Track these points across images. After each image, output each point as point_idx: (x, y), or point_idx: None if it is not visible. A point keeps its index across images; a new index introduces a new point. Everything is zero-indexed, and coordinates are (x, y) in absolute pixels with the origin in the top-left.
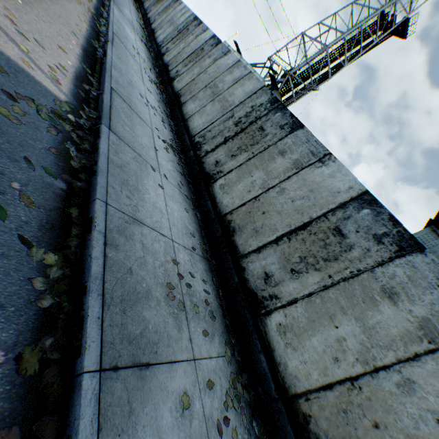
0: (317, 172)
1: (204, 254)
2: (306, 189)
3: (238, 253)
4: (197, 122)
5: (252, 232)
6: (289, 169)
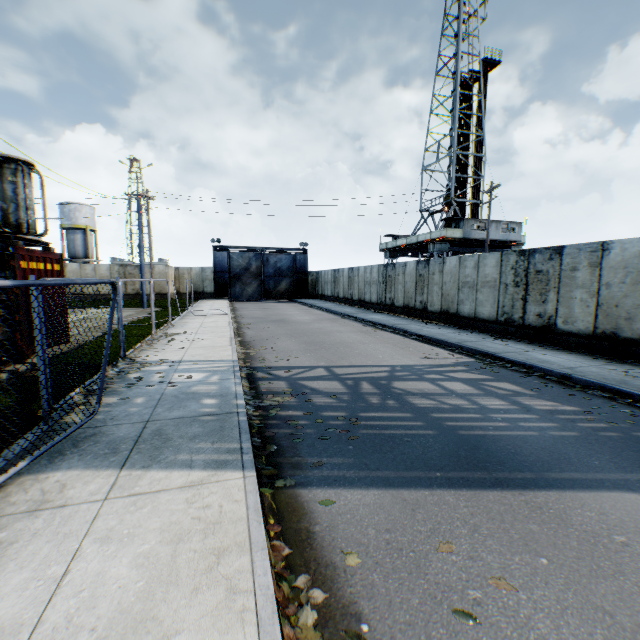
0: (611, 256)
1: (617, 362)
2: (619, 270)
3: (636, 340)
4: (485, 311)
5: (625, 322)
6: (591, 272)
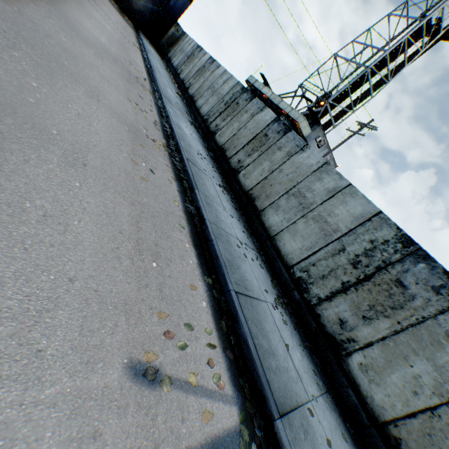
0: None
1: None
2: None
3: None
4: (291, 245)
5: None
6: None
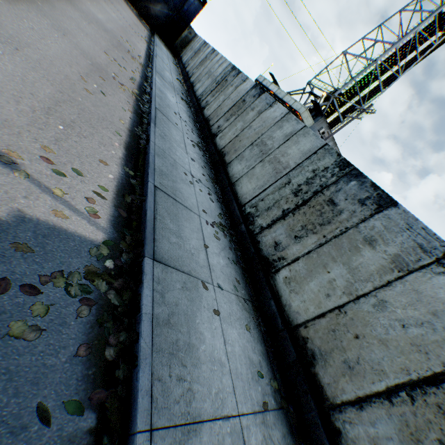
0: (438, 282)
1: (277, 398)
2: (423, 309)
3: (325, 398)
4: (246, 187)
5: (342, 367)
6: (385, 268)
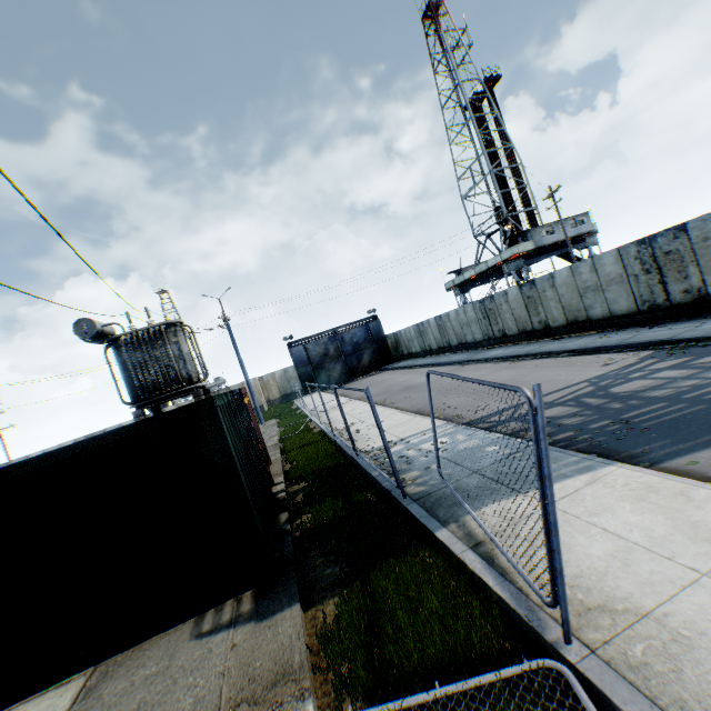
0: None
1: None
2: None
3: None
4: (621, 306)
5: None
6: None
